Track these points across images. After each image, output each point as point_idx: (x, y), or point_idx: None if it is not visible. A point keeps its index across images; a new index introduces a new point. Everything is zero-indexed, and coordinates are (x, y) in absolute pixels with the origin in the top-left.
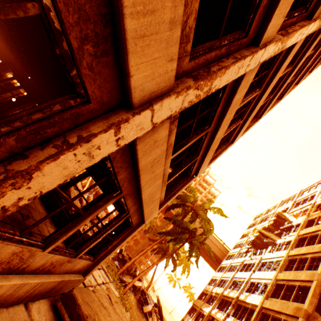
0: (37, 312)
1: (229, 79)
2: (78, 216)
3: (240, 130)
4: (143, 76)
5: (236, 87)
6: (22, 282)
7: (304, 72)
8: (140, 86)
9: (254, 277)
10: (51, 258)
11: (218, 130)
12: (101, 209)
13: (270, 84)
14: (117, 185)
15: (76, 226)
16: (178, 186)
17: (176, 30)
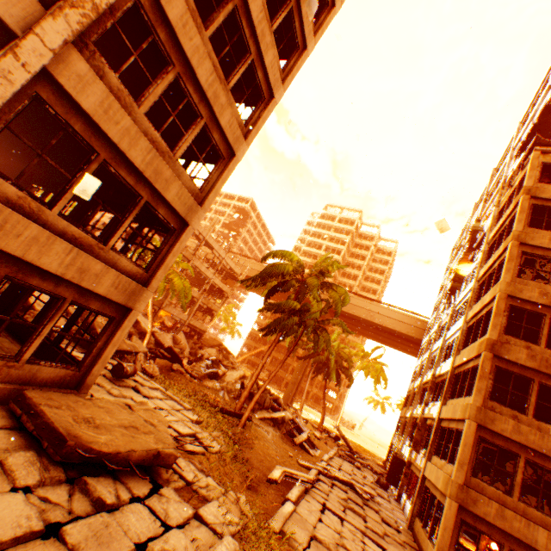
0: None
1: (4, 95)
2: None
3: (223, 132)
4: None
5: (66, 91)
6: None
7: None
8: None
9: (448, 337)
10: None
11: (124, 152)
12: None
13: (184, 49)
14: None
15: None
16: (164, 248)
17: None
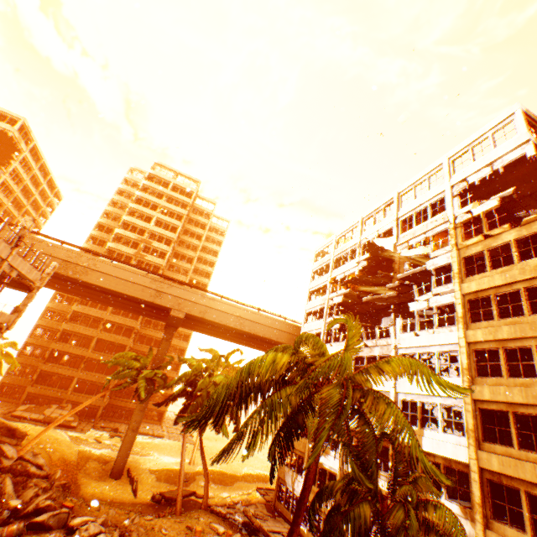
0: None
1: None
2: None
3: None
4: None
5: None
6: None
7: None
8: None
9: (408, 392)
10: None
11: None
12: None
13: None
14: None
15: None
16: None
17: None
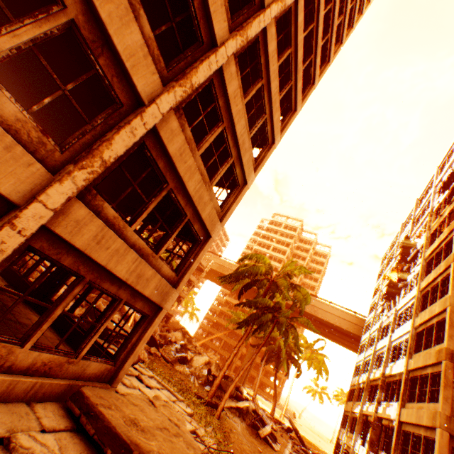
0: (42, 408)
1: (128, 144)
2: (47, 310)
3: (243, 167)
4: (11, 185)
5: (161, 140)
6: (13, 378)
7: (312, 68)
8: (14, 191)
9: (394, 338)
10: (39, 357)
11: (185, 183)
12: (69, 299)
13: (231, 112)
14: (73, 272)
15: (48, 320)
16: (191, 256)
17: (16, 149)
